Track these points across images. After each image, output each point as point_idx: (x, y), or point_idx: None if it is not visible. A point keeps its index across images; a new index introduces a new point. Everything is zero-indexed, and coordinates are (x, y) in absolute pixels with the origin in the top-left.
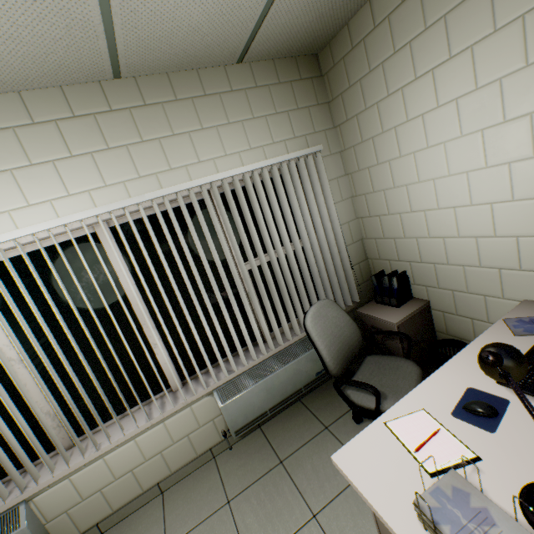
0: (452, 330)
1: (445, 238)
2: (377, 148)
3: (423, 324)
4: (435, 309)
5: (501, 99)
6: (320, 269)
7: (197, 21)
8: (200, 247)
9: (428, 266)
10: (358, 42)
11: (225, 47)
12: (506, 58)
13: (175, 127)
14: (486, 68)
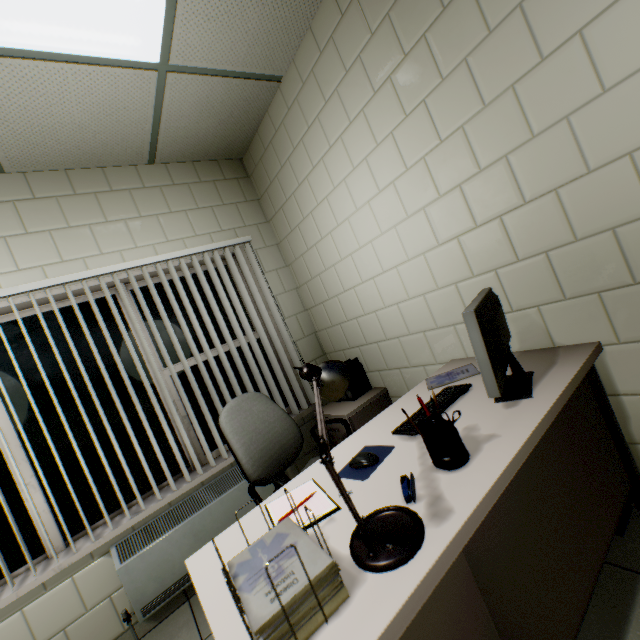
0: None
1: (377, 311)
2: (304, 234)
3: None
4: (393, 396)
5: (371, 174)
6: (262, 366)
7: (81, 119)
8: (93, 344)
9: (373, 347)
10: (268, 144)
11: (127, 146)
12: (364, 142)
13: (72, 219)
14: (355, 151)
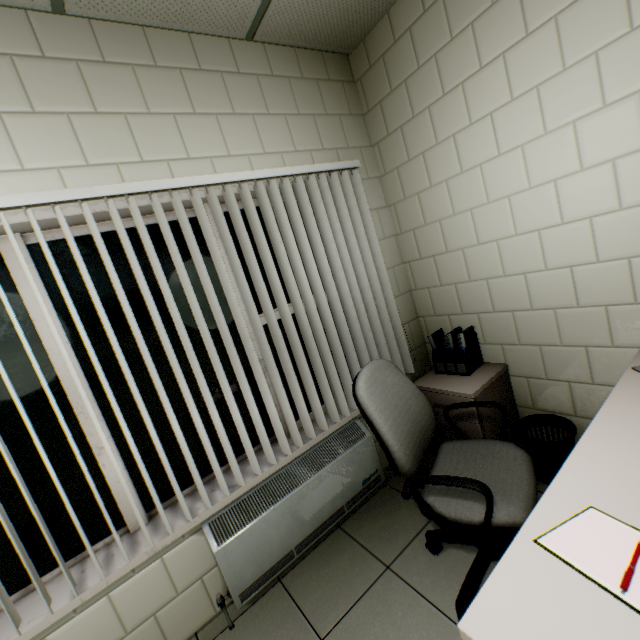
0: (541, 402)
1: (528, 273)
2: (430, 165)
3: (503, 396)
4: (515, 376)
5: (598, 78)
6: (363, 325)
7: None
8: (187, 279)
9: (504, 316)
10: (402, 33)
11: None
12: (603, 25)
13: (152, 103)
14: (577, 41)
